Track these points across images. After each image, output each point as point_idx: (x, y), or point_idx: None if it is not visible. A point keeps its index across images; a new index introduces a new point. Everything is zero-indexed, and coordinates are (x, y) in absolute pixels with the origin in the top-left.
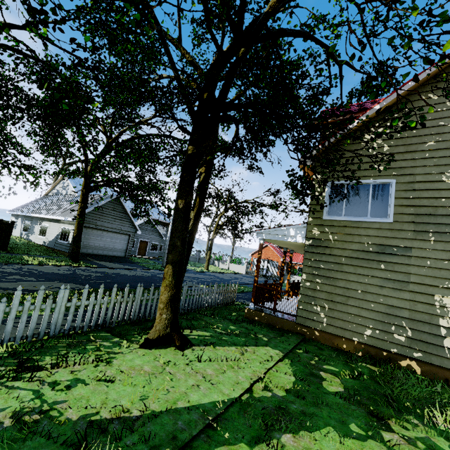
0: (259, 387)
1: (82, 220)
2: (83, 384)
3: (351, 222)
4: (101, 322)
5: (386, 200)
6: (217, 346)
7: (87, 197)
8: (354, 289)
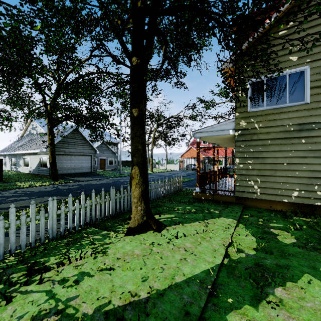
0: (232, 250)
1: (53, 147)
2: (89, 277)
3: (272, 110)
4: (88, 221)
5: (302, 86)
6: (184, 223)
7: (53, 131)
8: (280, 163)
